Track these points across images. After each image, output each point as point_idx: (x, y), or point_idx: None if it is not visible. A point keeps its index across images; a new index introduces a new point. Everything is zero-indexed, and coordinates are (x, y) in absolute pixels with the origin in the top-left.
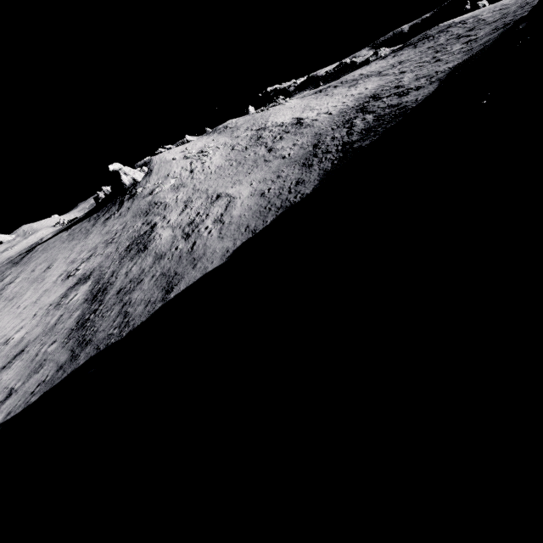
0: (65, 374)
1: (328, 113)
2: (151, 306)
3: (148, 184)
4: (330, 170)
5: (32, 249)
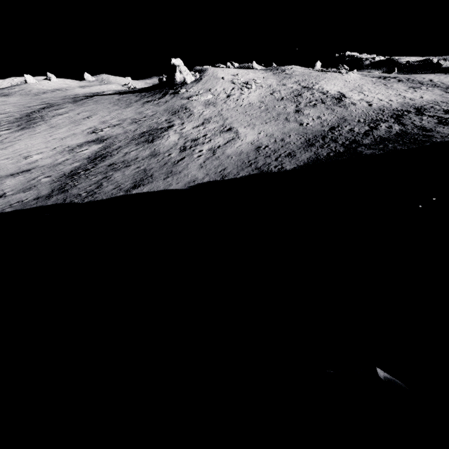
0: (35, 205)
1: (370, 103)
2: (116, 191)
3: (191, 89)
4: (321, 159)
5: (91, 97)
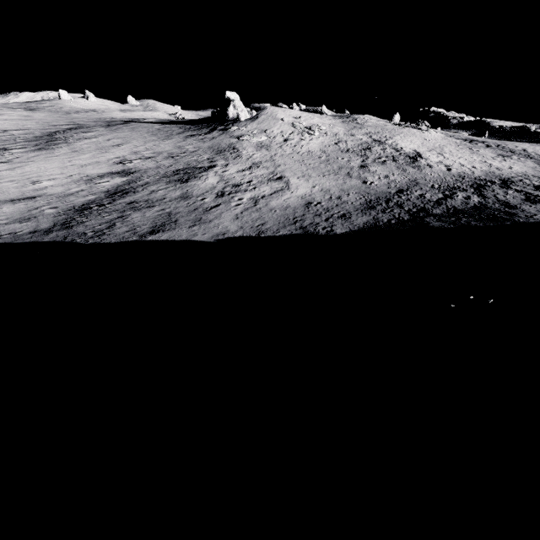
0: (29, 240)
1: (449, 167)
2: (130, 234)
3: (244, 127)
4: (379, 225)
5: (129, 122)
